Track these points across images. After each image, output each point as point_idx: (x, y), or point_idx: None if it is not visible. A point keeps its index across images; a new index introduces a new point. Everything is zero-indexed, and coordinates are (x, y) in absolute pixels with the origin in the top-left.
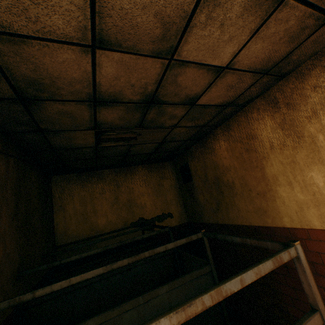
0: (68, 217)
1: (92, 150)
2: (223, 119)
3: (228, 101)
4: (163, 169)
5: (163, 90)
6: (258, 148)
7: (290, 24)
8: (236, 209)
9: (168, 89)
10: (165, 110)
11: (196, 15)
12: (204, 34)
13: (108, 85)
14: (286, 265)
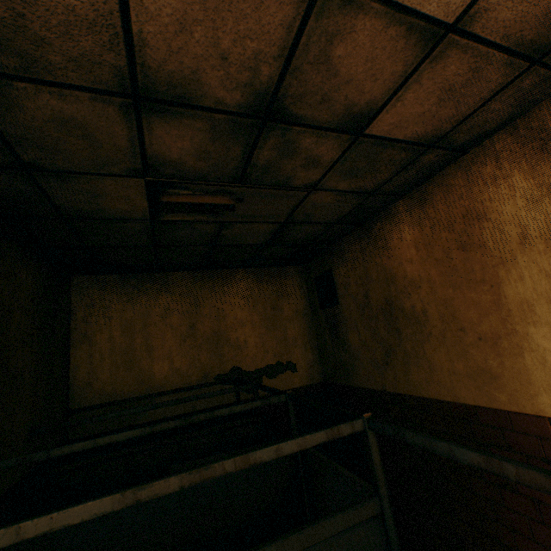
0: (98, 355)
1: (144, 226)
2: (415, 179)
3: (435, 133)
4: (284, 279)
5: (297, 83)
6: (490, 241)
7: None
8: (426, 367)
9: (309, 81)
10: (296, 144)
11: None
12: None
13: (163, 47)
14: (537, 497)
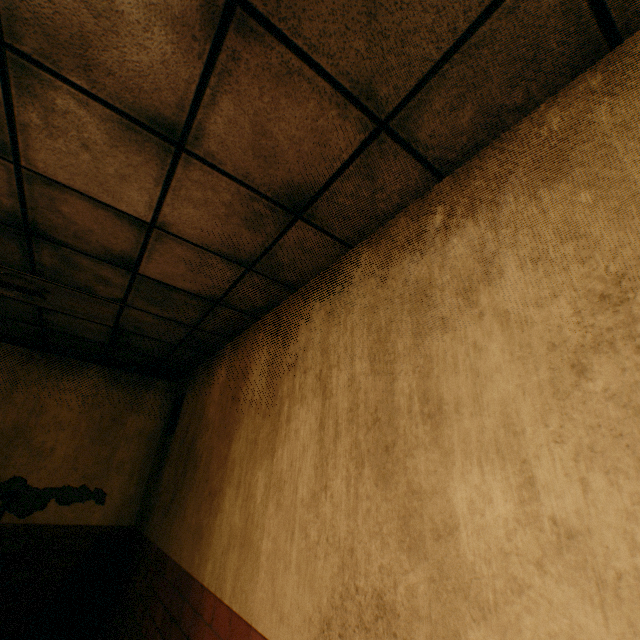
0: None
1: None
2: (229, 327)
3: (212, 293)
4: (146, 391)
5: (43, 217)
6: (242, 399)
7: (227, 198)
8: (182, 519)
9: (54, 220)
10: (76, 260)
11: (20, 110)
12: (61, 148)
13: None
14: None
